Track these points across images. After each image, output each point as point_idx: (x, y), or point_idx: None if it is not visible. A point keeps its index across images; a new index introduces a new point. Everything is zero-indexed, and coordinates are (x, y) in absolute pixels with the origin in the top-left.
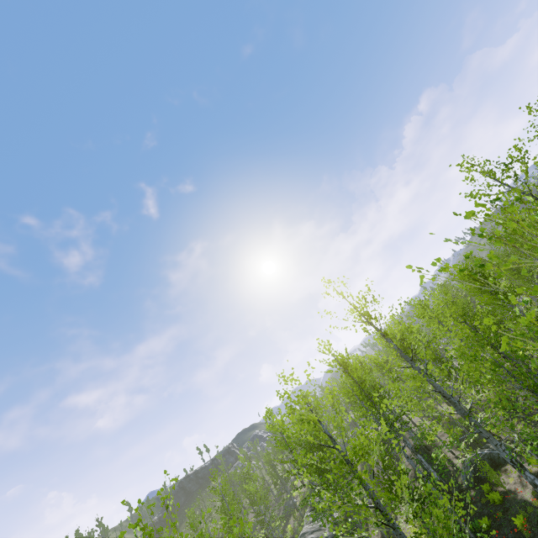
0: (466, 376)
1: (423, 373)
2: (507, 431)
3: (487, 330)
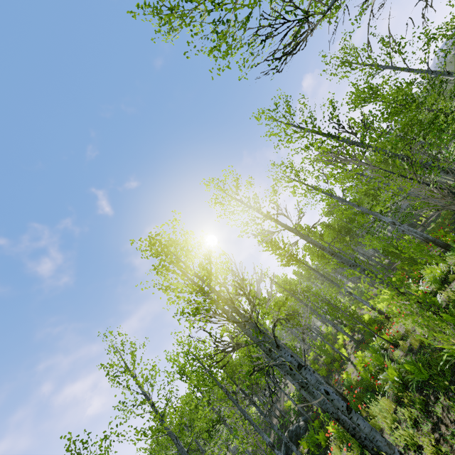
0: (178, 420)
1: (137, 430)
2: (255, 437)
3: (68, 449)
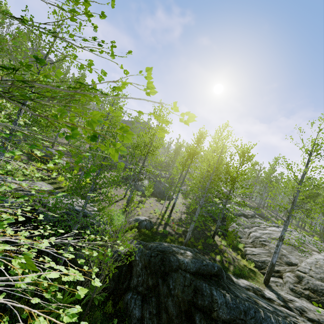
0: None
1: None
2: None
3: None
